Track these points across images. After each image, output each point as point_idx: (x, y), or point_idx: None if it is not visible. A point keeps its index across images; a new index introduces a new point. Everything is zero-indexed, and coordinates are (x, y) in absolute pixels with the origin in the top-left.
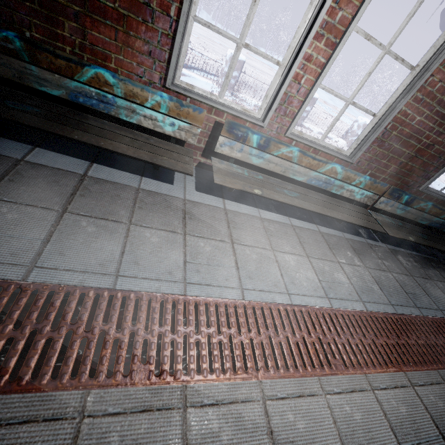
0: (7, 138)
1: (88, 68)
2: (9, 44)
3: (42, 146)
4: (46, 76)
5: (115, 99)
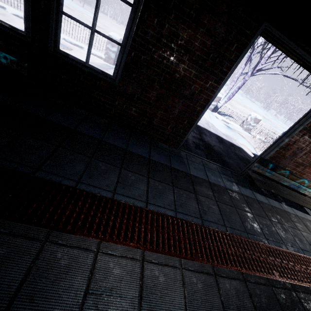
0: (272, 199)
1: (302, 179)
2: (284, 173)
3: (278, 201)
4: (287, 180)
5: (302, 186)
